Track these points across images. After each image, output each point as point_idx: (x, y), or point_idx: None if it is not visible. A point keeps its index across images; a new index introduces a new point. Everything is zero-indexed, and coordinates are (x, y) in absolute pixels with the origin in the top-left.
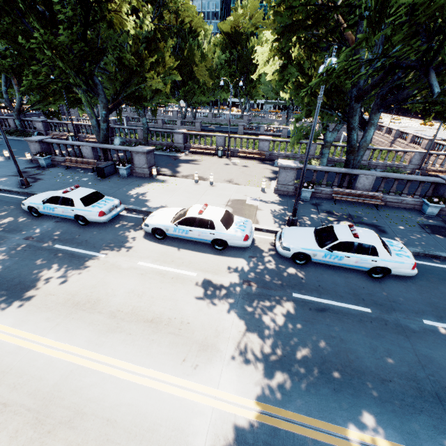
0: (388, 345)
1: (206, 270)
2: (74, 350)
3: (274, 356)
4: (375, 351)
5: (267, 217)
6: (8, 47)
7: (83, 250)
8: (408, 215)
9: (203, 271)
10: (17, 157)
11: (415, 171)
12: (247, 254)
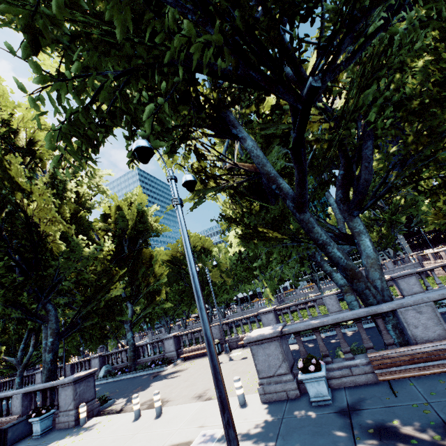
0: None
1: None
2: None
3: None
4: None
5: None
6: None
7: None
8: None
9: None
10: None
11: None
12: None
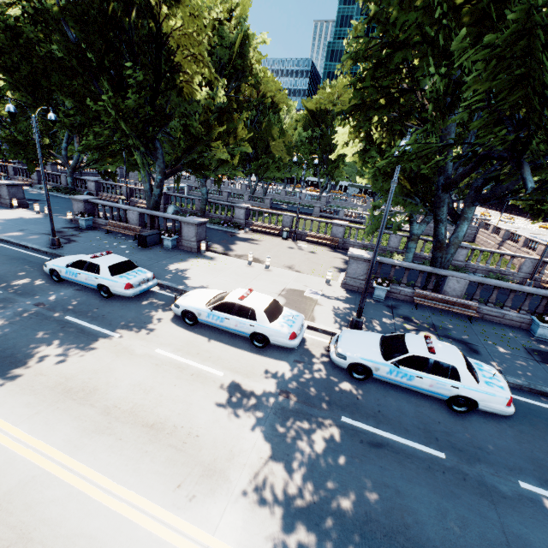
0: (464, 510)
1: (237, 370)
2: (46, 449)
3: (301, 500)
4: (444, 517)
5: (327, 314)
6: (74, 105)
7: (96, 326)
8: (511, 335)
9: (232, 371)
10: (58, 216)
11: (526, 280)
12: (292, 356)
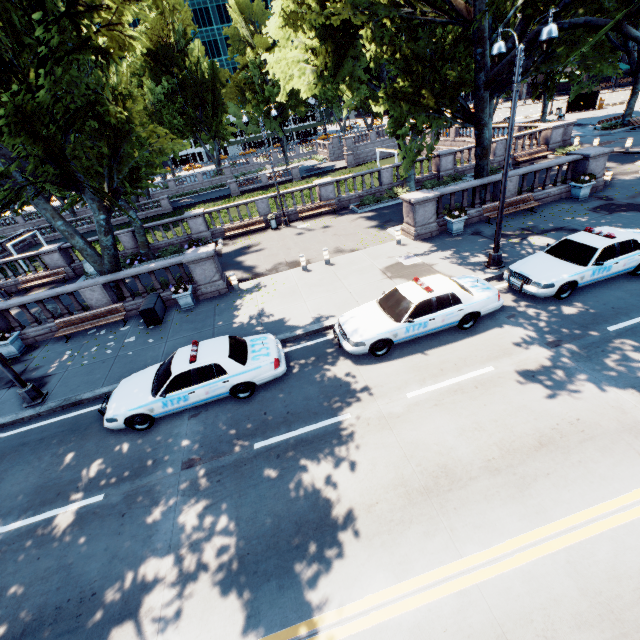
0: None
1: (493, 356)
2: (527, 539)
3: None
4: None
5: (455, 268)
6: None
7: (308, 427)
8: (567, 206)
9: (492, 360)
10: None
11: None
12: (500, 316)
